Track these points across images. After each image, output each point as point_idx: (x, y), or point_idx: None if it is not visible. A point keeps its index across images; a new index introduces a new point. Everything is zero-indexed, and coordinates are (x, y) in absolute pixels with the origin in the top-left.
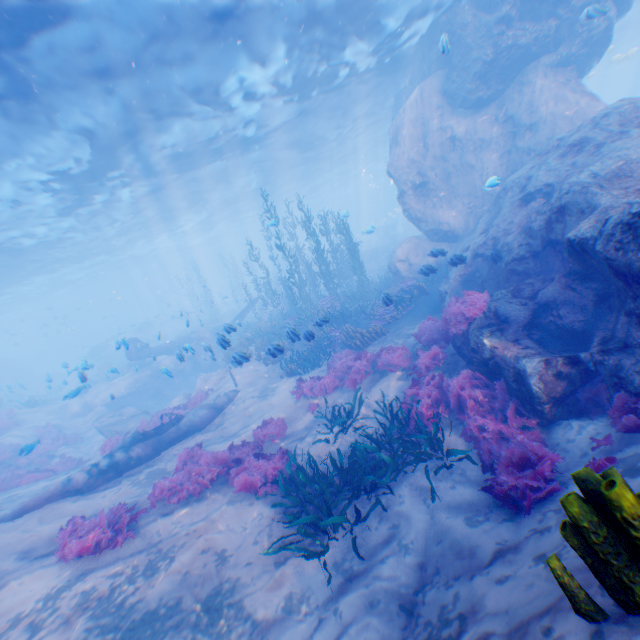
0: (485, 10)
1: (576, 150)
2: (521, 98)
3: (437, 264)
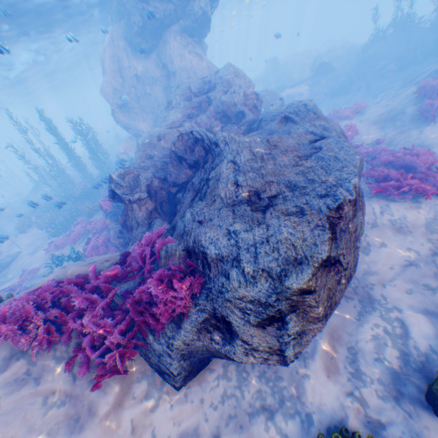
0: None
1: (168, 107)
2: (167, 53)
3: None
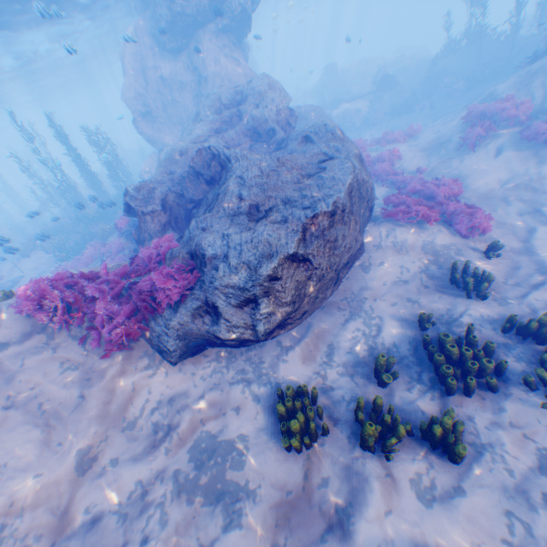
0: None
1: (196, 119)
2: (200, 55)
3: None
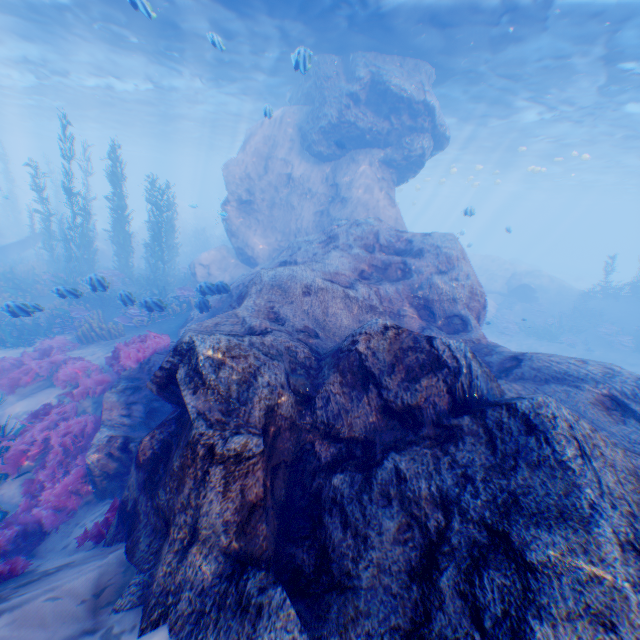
0: (350, 78)
1: (327, 242)
2: (348, 172)
3: (229, 284)
